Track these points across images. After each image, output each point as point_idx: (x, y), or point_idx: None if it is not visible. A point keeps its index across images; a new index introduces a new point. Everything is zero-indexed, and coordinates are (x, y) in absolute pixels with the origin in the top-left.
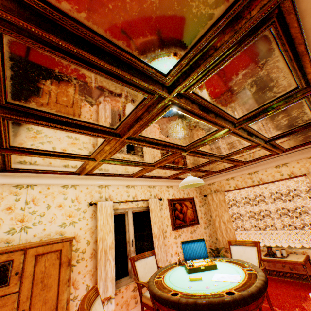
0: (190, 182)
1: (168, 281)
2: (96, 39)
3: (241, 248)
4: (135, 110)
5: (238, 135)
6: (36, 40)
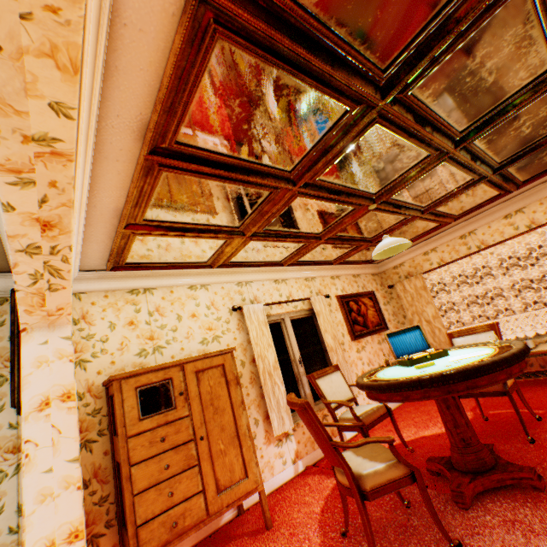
0: (391, 244)
1: (386, 376)
2: (320, 30)
3: (470, 338)
4: (328, 134)
5: (455, 163)
6: (250, 43)
